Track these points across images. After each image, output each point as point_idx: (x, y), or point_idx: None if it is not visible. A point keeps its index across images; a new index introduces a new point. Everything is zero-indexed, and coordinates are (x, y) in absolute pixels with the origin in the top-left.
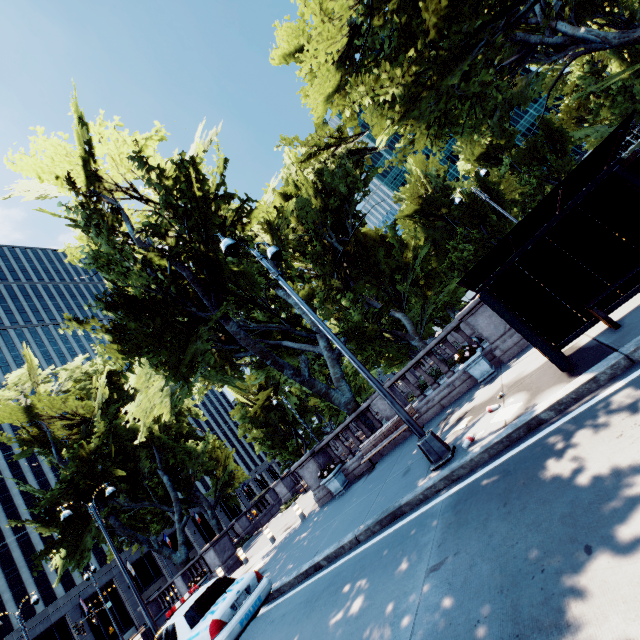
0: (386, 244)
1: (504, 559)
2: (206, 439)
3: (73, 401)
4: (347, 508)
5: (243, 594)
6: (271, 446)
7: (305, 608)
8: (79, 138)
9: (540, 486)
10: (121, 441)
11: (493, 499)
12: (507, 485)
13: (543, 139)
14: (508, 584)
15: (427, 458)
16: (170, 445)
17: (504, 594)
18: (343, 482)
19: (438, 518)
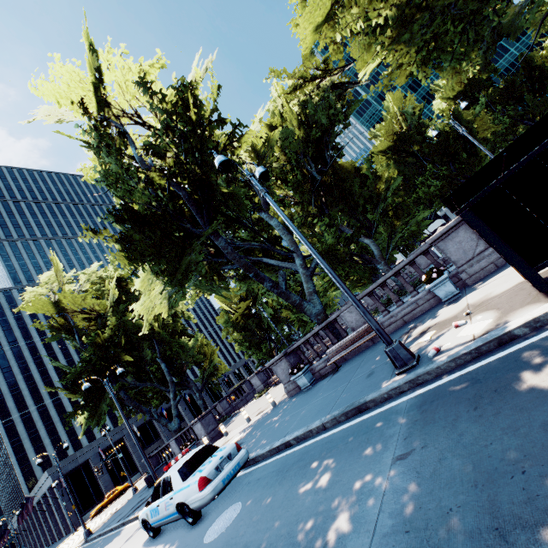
0: (360, 176)
1: (477, 457)
2: (196, 337)
3: (91, 299)
4: (314, 400)
5: (225, 460)
6: (248, 347)
7: (277, 476)
8: (90, 67)
9: (515, 395)
10: (128, 334)
11: (462, 403)
12: (477, 391)
13: (522, 78)
14: (483, 480)
15: (393, 363)
16: (167, 340)
17: (479, 488)
18: (310, 379)
19: (403, 415)
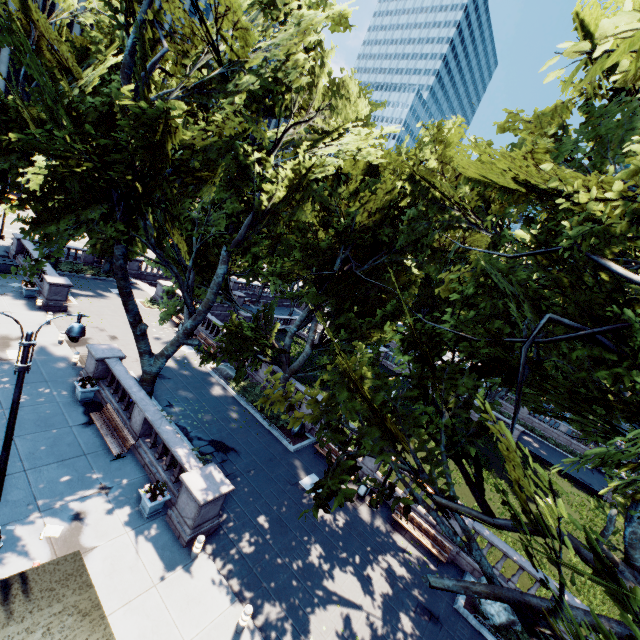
0: (395, 296)
1: None
2: None
3: (66, 52)
4: (21, 438)
5: None
6: None
7: None
8: None
9: None
10: None
11: None
12: None
13: None
14: None
15: None
16: None
17: None
18: (86, 398)
19: None
